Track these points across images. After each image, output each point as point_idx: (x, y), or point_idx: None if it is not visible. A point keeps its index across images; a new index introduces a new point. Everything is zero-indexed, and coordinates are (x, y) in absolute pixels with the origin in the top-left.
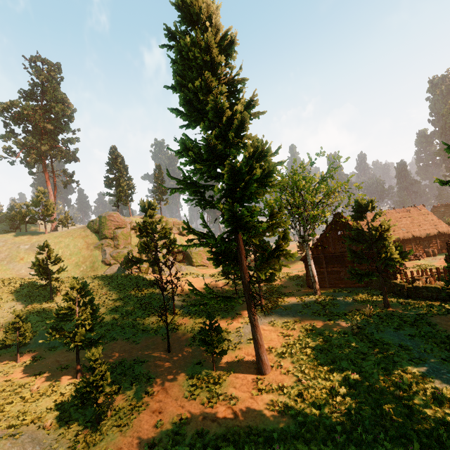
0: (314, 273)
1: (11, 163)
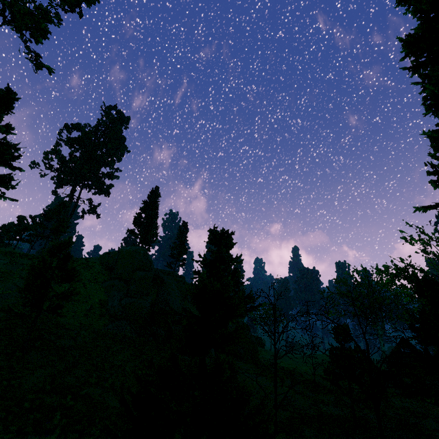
0: None
1: (42, 175)
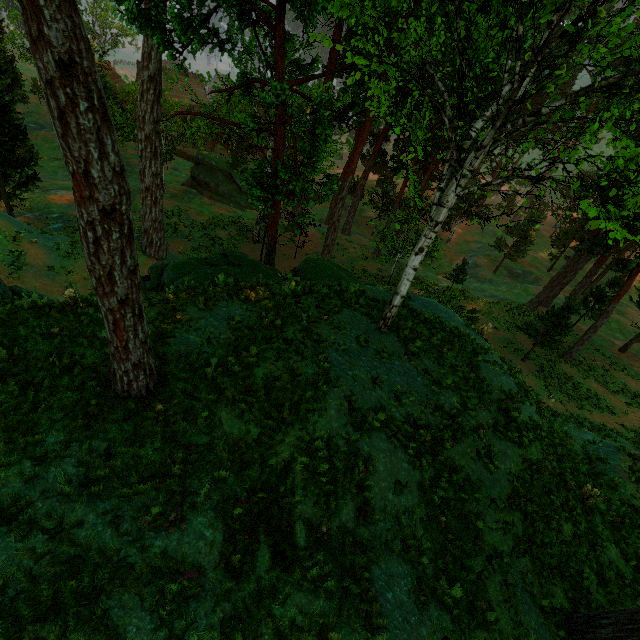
0: None
1: None
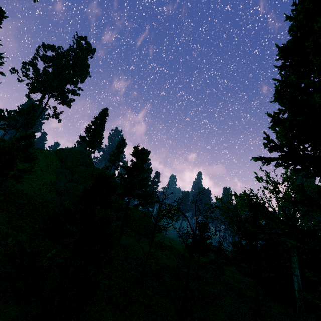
0: (301, 287)
1: (19, 80)
